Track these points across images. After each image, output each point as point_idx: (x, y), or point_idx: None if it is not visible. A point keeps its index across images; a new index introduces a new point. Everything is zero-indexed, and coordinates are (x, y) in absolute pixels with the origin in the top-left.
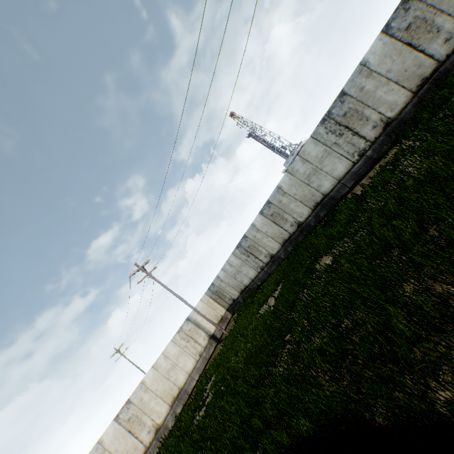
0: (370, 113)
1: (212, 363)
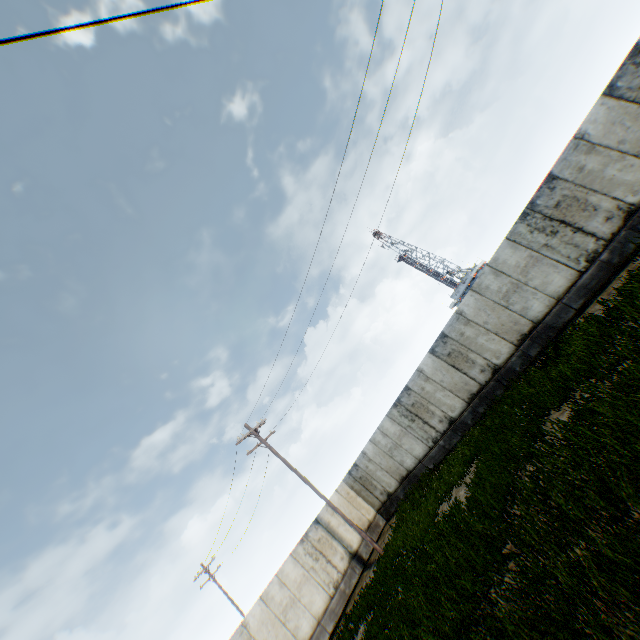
0: (598, 200)
1: (358, 601)
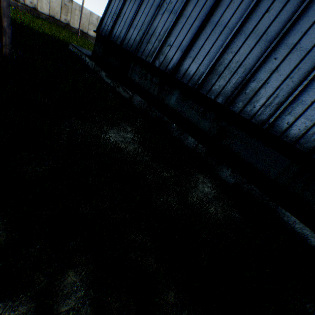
0: None
1: None
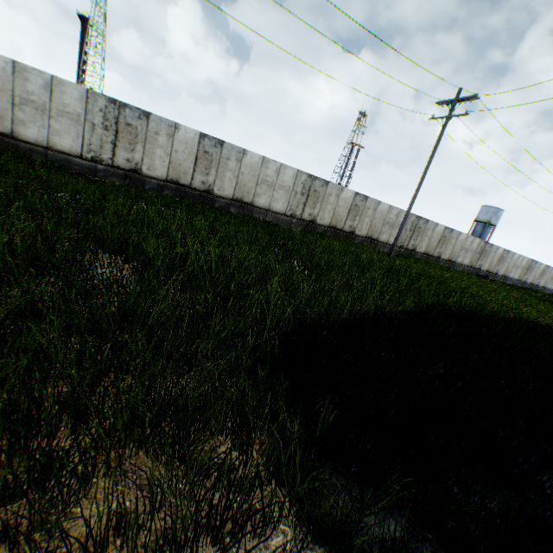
0: (318, 208)
1: None
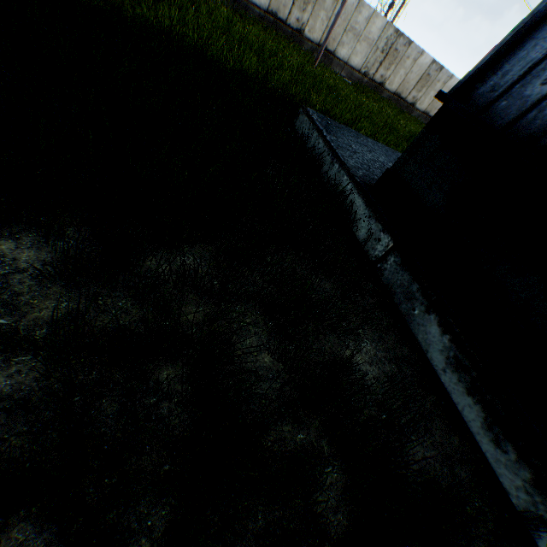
0: None
1: None
